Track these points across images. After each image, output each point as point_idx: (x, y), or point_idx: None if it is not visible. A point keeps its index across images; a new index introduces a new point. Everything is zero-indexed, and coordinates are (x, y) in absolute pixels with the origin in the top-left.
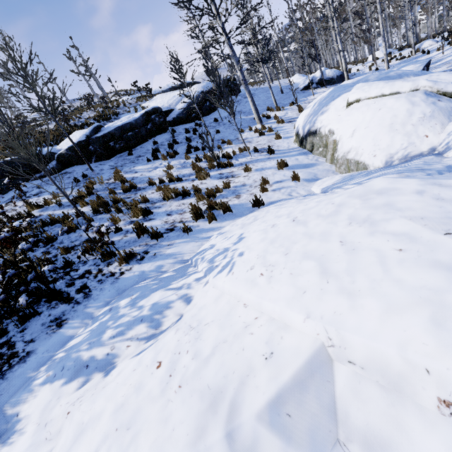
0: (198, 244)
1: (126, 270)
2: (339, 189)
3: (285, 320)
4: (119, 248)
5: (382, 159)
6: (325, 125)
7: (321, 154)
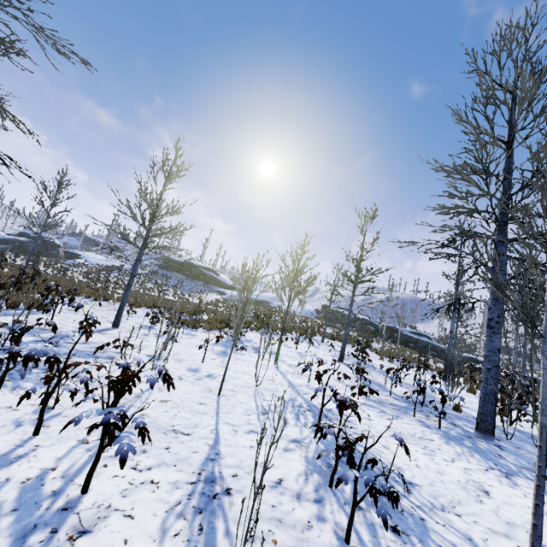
0: None
1: None
2: None
3: None
4: None
5: None
6: None
7: None
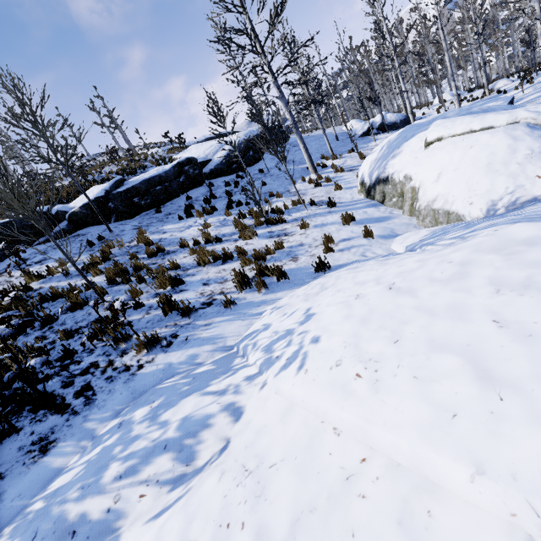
0: (245, 322)
1: (147, 362)
2: (431, 246)
3: (425, 472)
4: (139, 330)
5: (482, 208)
6: (398, 170)
7: (396, 205)
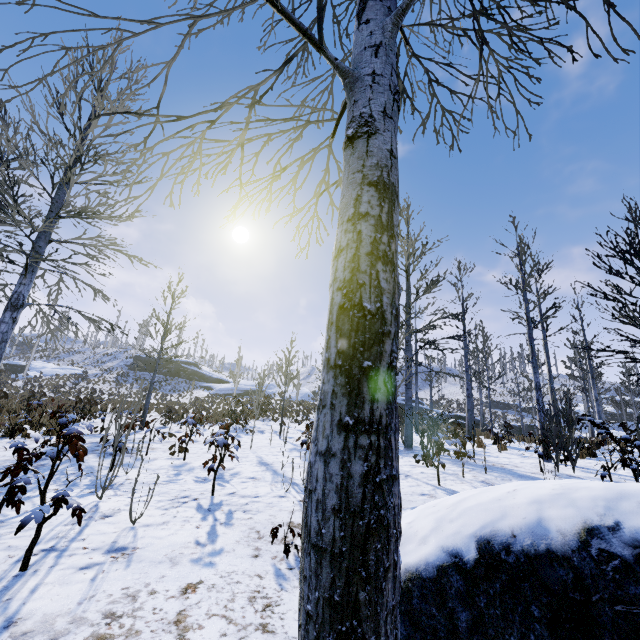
0: None
1: None
2: None
3: None
4: None
5: None
6: None
7: None
